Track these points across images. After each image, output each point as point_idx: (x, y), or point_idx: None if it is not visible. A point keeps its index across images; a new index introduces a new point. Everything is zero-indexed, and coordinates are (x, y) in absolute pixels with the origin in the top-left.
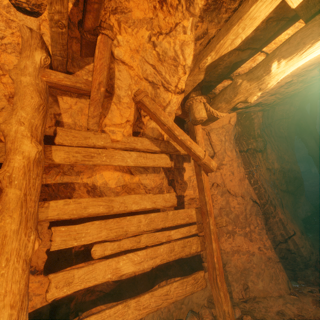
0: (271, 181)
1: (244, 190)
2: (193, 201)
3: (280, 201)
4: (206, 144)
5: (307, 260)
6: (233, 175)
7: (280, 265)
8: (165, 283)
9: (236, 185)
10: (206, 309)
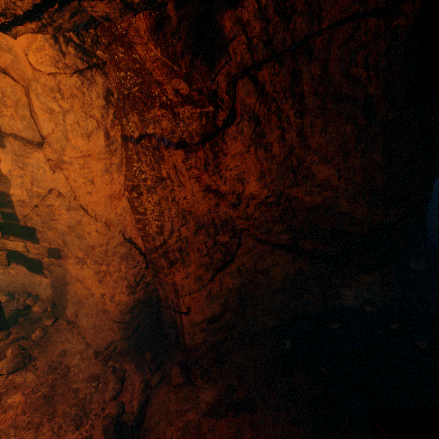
0: (212, 218)
1: (114, 216)
2: (25, 204)
3: (221, 259)
4: (26, 116)
5: (188, 350)
6: (93, 185)
7: (115, 326)
8: (16, 265)
9: (100, 203)
10: (39, 303)
